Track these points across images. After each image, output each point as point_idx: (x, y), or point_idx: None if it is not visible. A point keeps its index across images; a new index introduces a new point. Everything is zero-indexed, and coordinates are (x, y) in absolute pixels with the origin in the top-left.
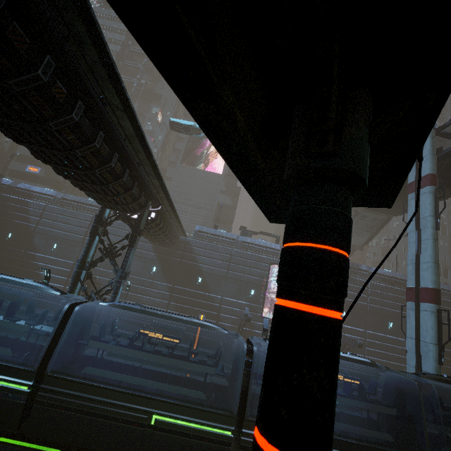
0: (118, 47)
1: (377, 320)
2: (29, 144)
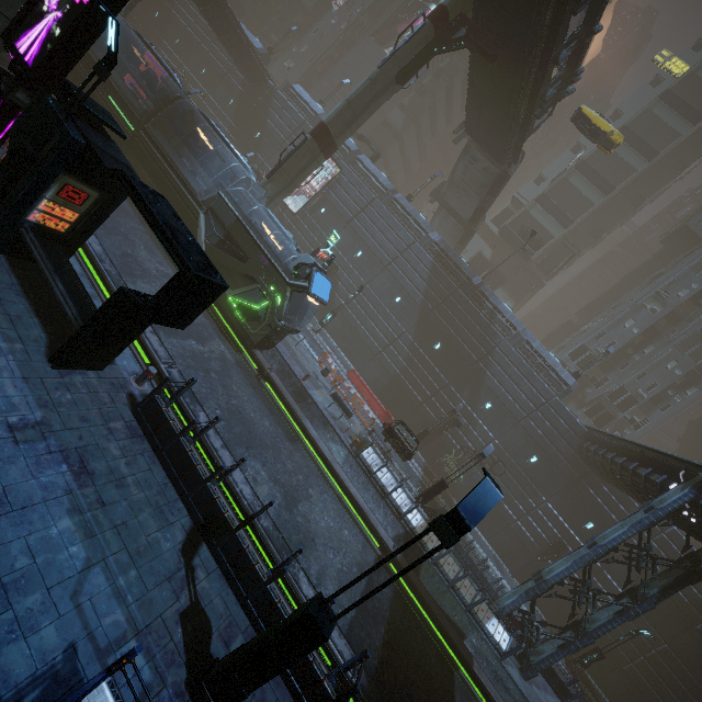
0: None
1: (388, 285)
2: None
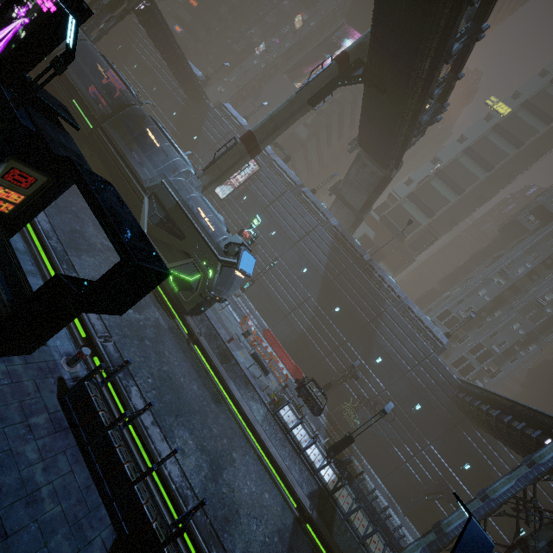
0: None
1: (297, 258)
2: None
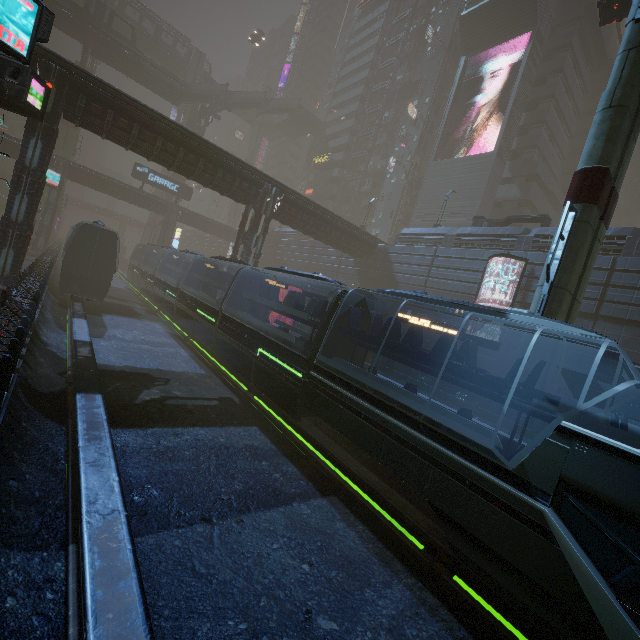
0: (371, 55)
1: None
2: (149, 159)
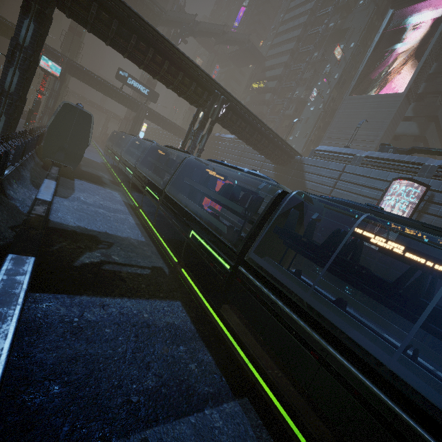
0: (312, 4)
1: None
2: (124, 56)
